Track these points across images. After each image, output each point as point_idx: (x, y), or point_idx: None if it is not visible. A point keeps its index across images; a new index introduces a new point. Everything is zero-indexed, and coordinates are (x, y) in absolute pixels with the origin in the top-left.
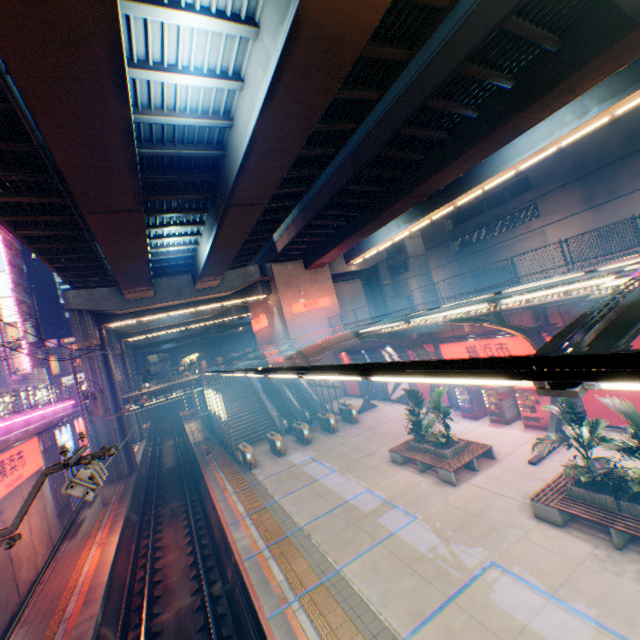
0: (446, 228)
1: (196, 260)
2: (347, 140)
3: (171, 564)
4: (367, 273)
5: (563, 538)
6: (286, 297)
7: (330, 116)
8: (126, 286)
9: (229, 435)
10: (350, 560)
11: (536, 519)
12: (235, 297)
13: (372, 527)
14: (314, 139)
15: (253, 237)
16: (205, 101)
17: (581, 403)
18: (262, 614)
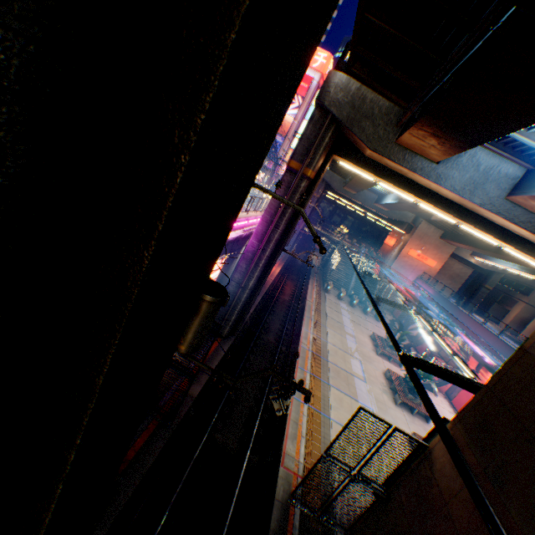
0: None
1: (384, 196)
2: None
3: (286, 289)
4: (481, 271)
5: (382, 377)
6: (412, 243)
7: None
8: (347, 187)
9: (329, 275)
10: (330, 329)
11: (383, 373)
12: (387, 221)
13: (343, 333)
14: None
15: None
16: None
17: (456, 393)
18: (305, 314)
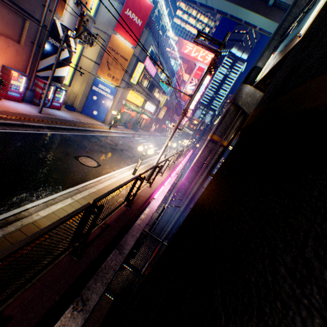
0: None
1: None
2: None
3: None
4: None
5: None
6: None
7: None
8: None
9: None
10: None
11: None
12: None
13: None
14: None
15: None
16: None
17: None
18: None
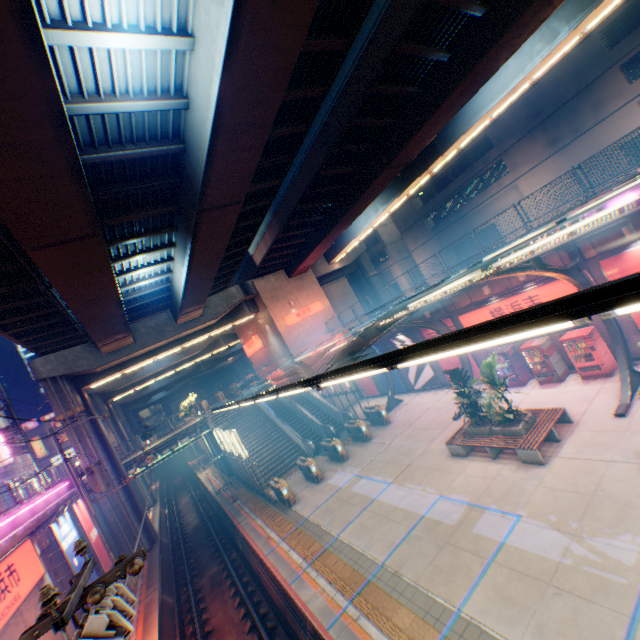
0: (416, 207)
1: (172, 292)
2: (317, 110)
3: None
4: (351, 269)
5: None
6: (276, 311)
7: (296, 82)
8: (100, 337)
9: (255, 474)
10: (466, 595)
11: None
12: (222, 324)
13: (471, 542)
14: (281, 115)
15: (229, 252)
16: (149, 76)
17: None
18: None
